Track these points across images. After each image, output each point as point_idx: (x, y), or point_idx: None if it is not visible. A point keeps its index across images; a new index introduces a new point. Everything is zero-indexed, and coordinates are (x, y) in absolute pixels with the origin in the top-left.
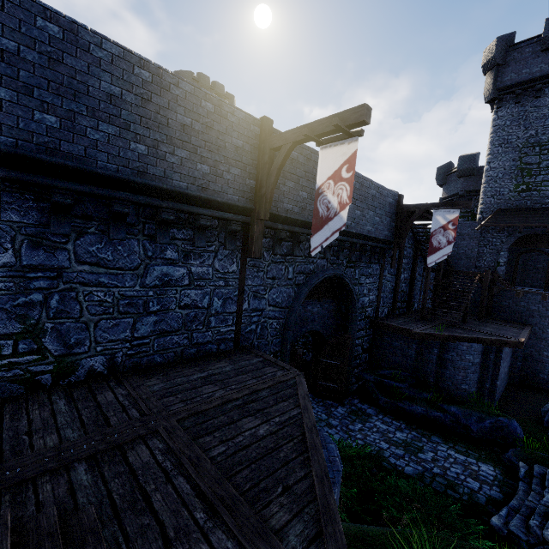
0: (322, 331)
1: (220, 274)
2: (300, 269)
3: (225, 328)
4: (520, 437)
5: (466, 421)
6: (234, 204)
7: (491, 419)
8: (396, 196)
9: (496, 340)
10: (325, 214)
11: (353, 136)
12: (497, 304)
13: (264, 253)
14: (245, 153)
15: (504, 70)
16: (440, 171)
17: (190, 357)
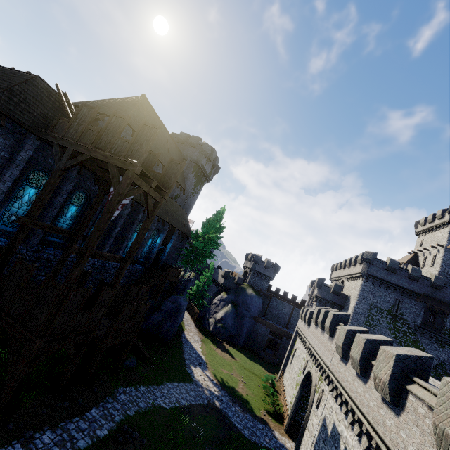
0: None
1: None
2: None
3: None
4: None
5: None
6: None
7: None
8: None
9: None
10: None
11: None
12: None
13: None
14: None
15: (372, 267)
16: (319, 281)
17: None
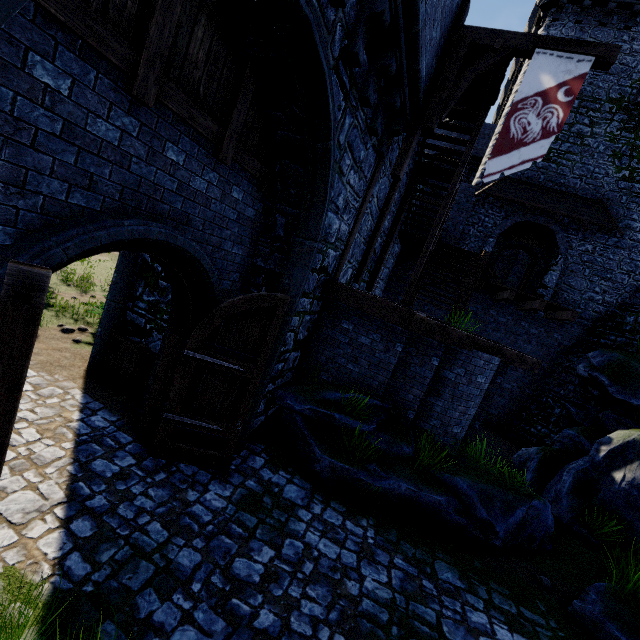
0: (209, 266)
1: None
2: None
3: None
4: (550, 532)
5: (487, 514)
6: None
7: (524, 506)
8: None
9: (517, 356)
10: None
11: None
12: None
13: None
14: None
15: None
16: None
17: None
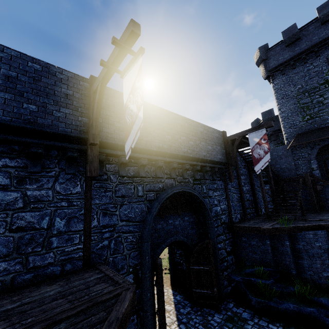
0: (187, 240)
1: (61, 195)
2: (150, 188)
3: (70, 248)
4: None
5: None
6: (66, 134)
7: None
8: (221, 133)
9: None
10: (130, 121)
11: (138, 55)
12: (324, 198)
13: (110, 176)
14: (76, 99)
15: (269, 61)
16: (253, 125)
17: (25, 284)
